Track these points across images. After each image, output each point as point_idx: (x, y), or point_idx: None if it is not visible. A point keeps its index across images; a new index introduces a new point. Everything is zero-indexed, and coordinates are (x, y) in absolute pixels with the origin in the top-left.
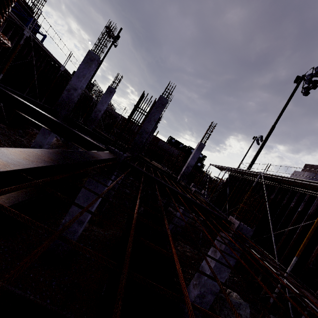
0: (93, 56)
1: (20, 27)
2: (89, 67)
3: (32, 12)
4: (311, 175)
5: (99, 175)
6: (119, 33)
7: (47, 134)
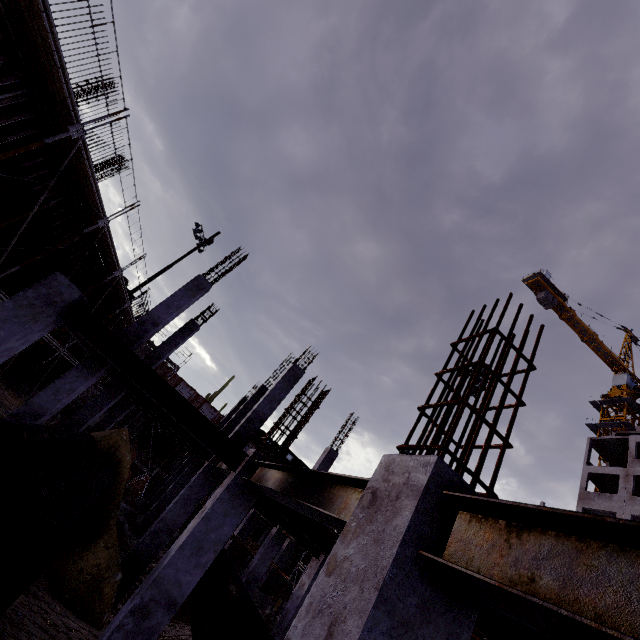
0: (203, 283)
1: (89, 208)
2: (192, 296)
3: None
4: None
5: (231, 502)
6: (213, 237)
7: (64, 392)
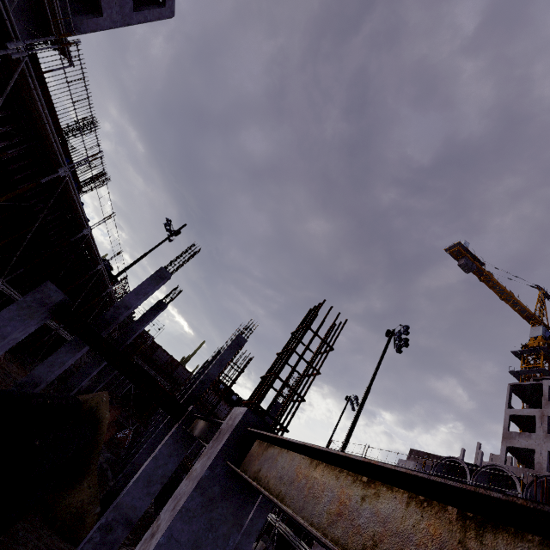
0: (165, 274)
1: (77, 220)
2: (156, 285)
3: (80, 190)
4: (418, 467)
5: (174, 446)
6: (181, 229)
7: (57, 365)
